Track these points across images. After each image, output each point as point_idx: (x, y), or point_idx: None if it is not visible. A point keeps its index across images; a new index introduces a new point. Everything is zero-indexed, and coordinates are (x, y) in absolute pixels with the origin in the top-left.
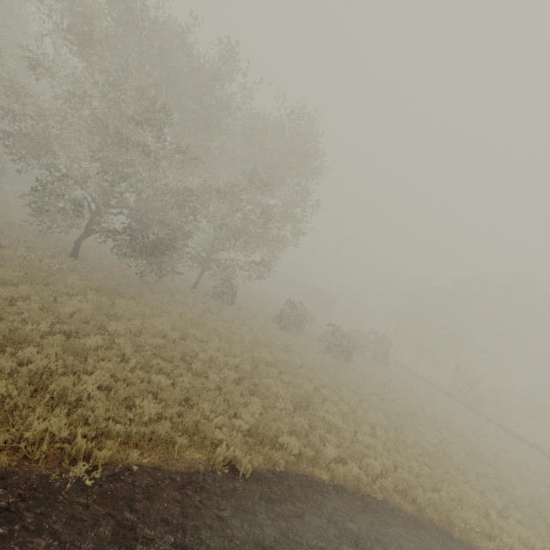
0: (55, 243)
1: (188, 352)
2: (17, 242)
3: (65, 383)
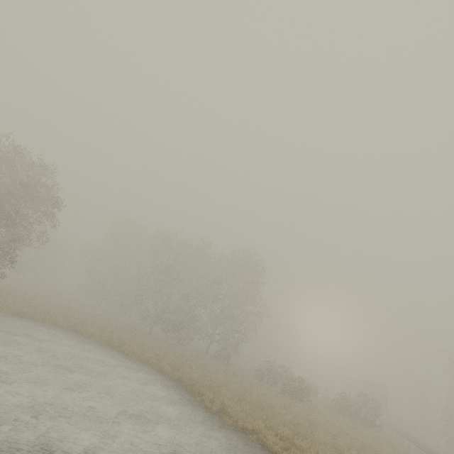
0: (148, 331)
1: (152, 347)
2: (131, 326)
3: (102, 330)
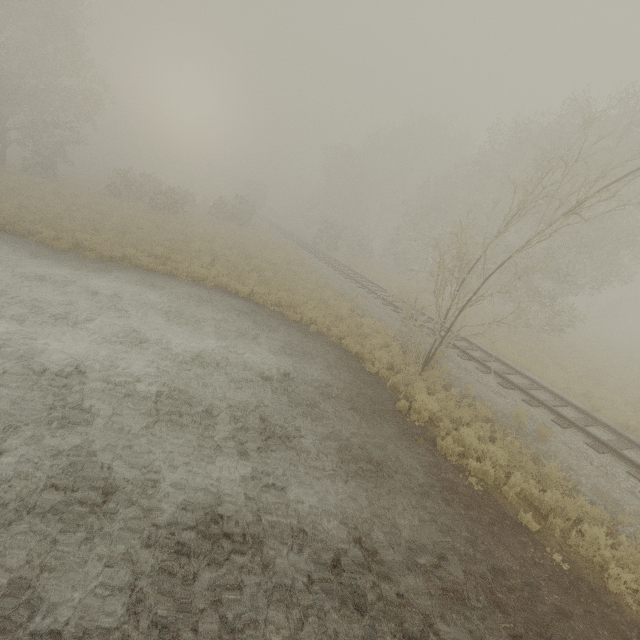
0: None
1: None
2: None
3: None
